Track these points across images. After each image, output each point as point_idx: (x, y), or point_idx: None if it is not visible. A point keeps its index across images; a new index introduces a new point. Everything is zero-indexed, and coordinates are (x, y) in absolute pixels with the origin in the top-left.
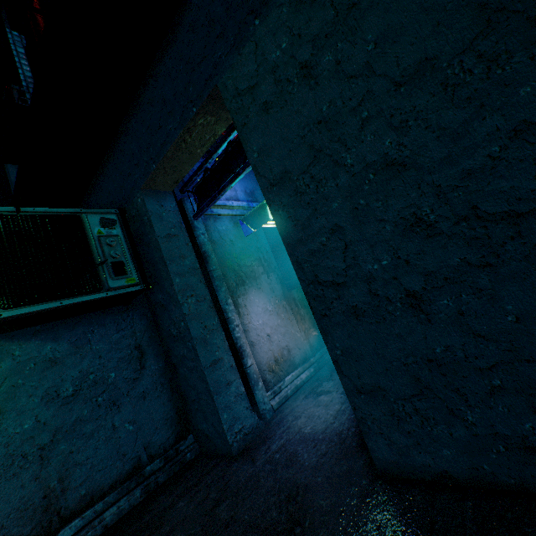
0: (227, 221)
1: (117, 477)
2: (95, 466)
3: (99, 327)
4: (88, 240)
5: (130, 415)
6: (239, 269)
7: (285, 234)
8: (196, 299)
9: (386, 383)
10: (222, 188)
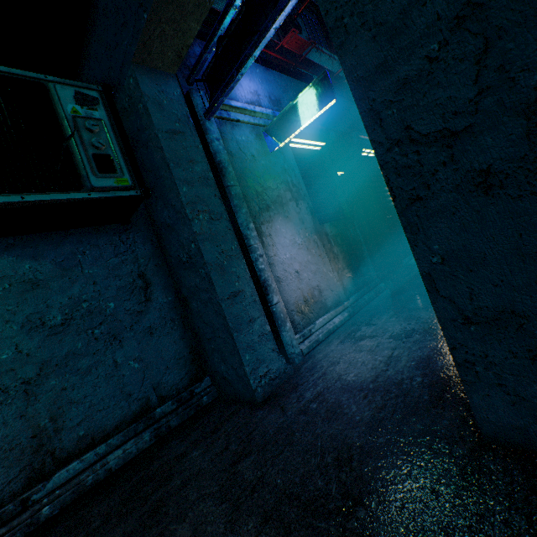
0: (247, 131)
1: (122, 419)
2: (94, 406)
3: (91, 248)
4: (59, 120)
5: (134, 352)
6: (262, 191)
7: (352, 63)
8: (209, 216)
9: (531, 304)
10: (242, 61)
